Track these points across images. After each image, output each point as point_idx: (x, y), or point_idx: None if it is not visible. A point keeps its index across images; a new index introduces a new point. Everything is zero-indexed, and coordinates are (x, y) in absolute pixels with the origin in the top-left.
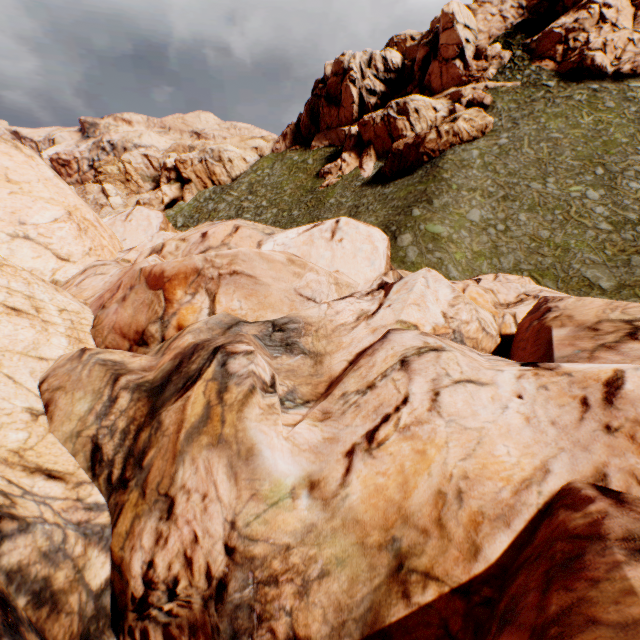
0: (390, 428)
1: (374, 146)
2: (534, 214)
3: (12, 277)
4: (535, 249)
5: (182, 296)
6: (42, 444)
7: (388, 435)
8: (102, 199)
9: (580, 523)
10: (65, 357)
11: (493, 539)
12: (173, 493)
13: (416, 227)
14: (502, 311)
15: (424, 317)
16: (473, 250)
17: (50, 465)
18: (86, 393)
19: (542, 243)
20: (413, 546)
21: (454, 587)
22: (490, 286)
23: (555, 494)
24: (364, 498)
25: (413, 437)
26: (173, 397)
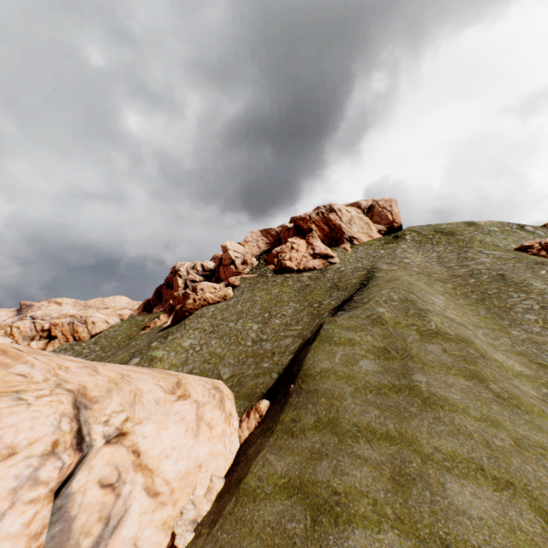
0: None
1: None
2: (221, 340)
3: None
4: (208, 360)
5: None
6: None
7: None
8: None
9: None
10: None
11: None
12: None
13: (147, 352)
14: None
15: None
16: (172, 363)
17: None
18: None
19: (214, 356)
20: None
21: None
22: None
23: None
24: None
25: None
26: None
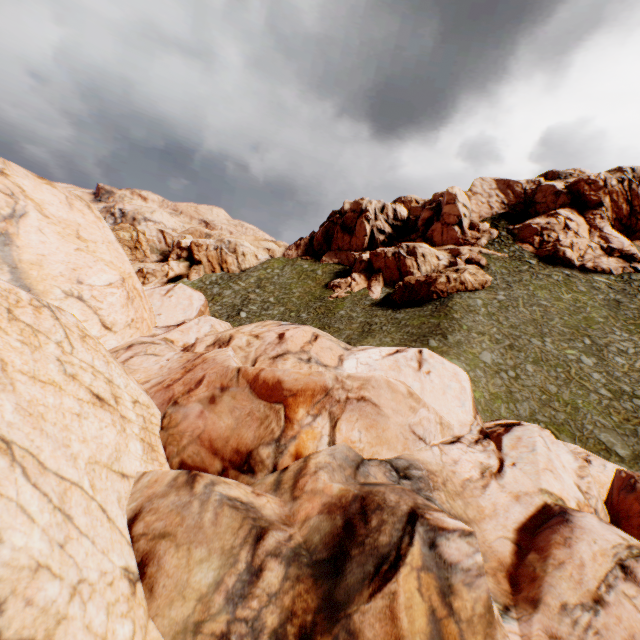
0: None
1: (383, 274)
2: (539, 367)
3: (95, 352)
4: (546, 401)
5: (303, 416)
6: None
7: None
8: None
9: None
10: (156, 477)
11: None
12: None
13: None
14: None
15: (563, 488)
16: (490, 391)
17: None
18: (210, 552)
19: (552, 397)
20: None
21: None
22: None
23: None
24: None
25: None
26: (364, 587)
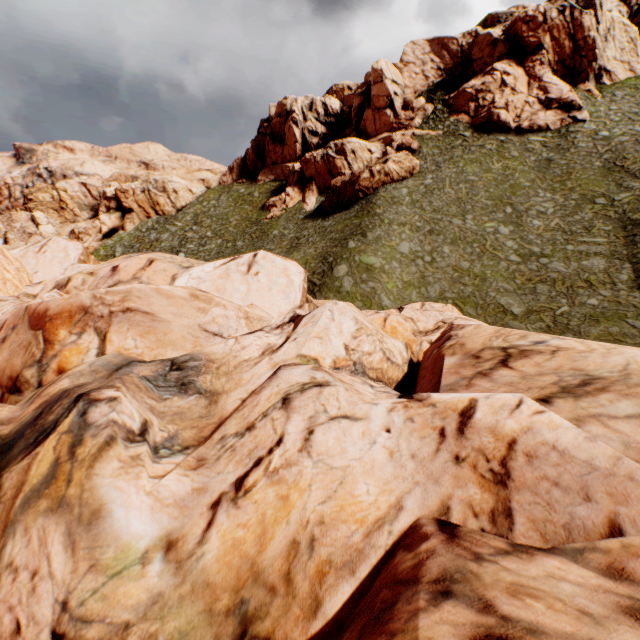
0: (260, 473)
1: (316, 182)
2: (456, 247)
3: None
4: (458, 279)
5: (66, 336)
6: None
7: (257, 481)
8: (31, 227)
9: (408, 565)
10: None
11: (336, 591)
12: None
13: (351, 258)
14: (420, 339)
15: (326, 350)
16: (403, 280)
17: None
18: None
19: (463, 273)
20: (259, 608)
21: None
22: (411, 315)
23: (404, 532)
24: (220, 556)
25: (280, 481)
26: (21, 455)
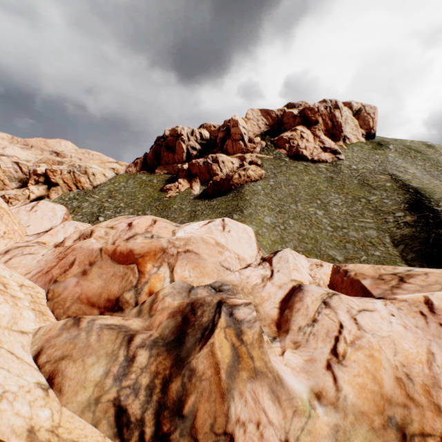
0: (343, 344)
1: (199, 177)
2: (296, 221)
3: None
4: (302, 239)
5: (150, 268)
6: (64, 419)
7: (345, 349)
8: None
9: None
10: (50, 328)
11: (441, 398)
12: (230, 429)
13: None
14: None
15: (303, 277)
16: (271, 239)
17: (83, 439)
18: (99, 357)
19: (304, 236)
20: (404, 418)
21: (441, 436)
22: None
23: None
24: (357, 395)
25: (360, 347)
26: (196, 346)
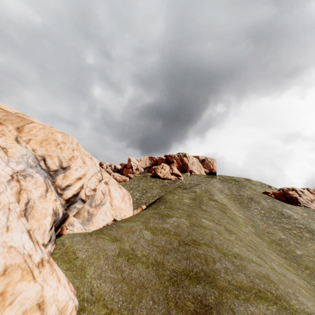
0: None
1: None
2: None
3: None
4: None
5: None
6: None
7: None
8: None
9: None
10: None
11: None
12: None
13: None
14: None
15: None
16: None
17: None
18: None
19: None
20: None
21: None
22: None
23: None
24: None
25: None
26: None
